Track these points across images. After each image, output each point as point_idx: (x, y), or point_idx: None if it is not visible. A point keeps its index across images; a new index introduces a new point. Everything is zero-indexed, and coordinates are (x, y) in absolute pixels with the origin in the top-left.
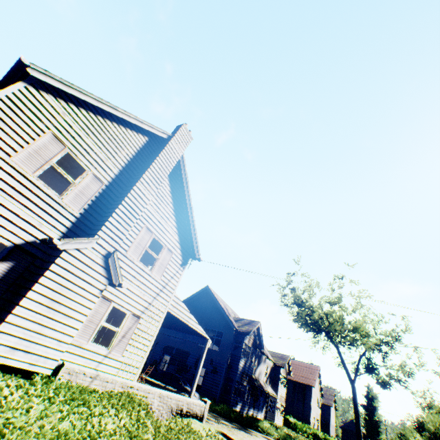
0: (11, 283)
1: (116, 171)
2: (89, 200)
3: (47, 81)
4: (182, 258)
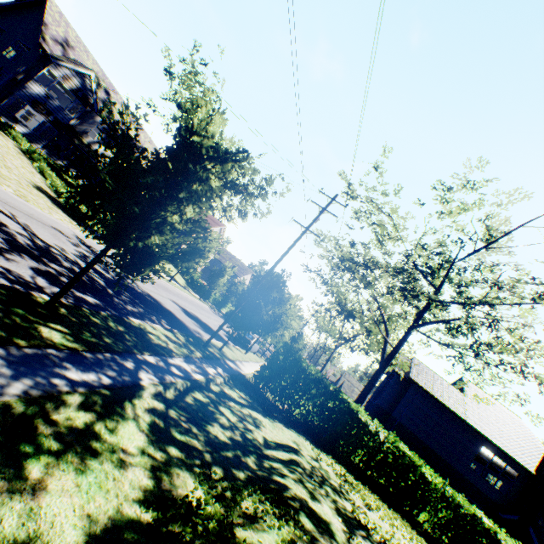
0: None
1: None
2: None
3: None
4: None
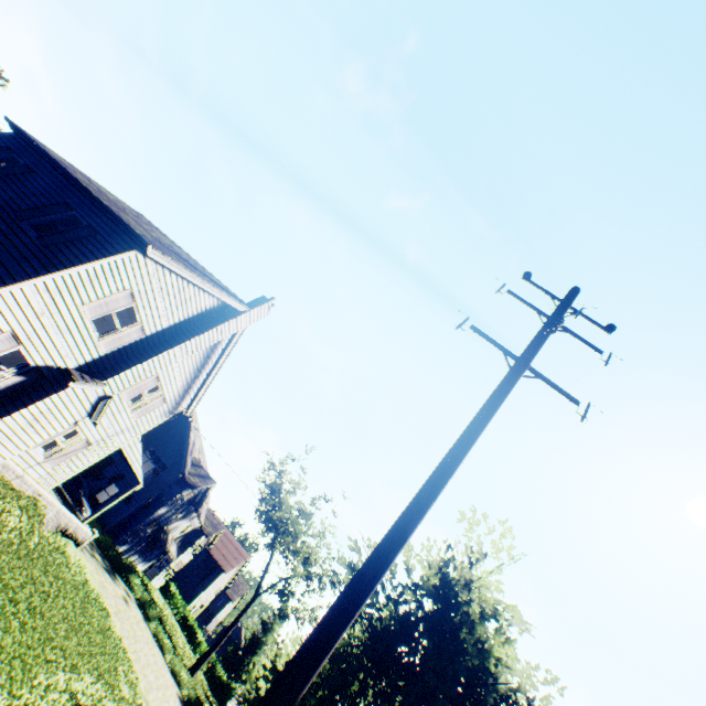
0: (14, 391)
1: (166, 326)
2: (122, 345)
3: (158, 260)
4: (173, 408)
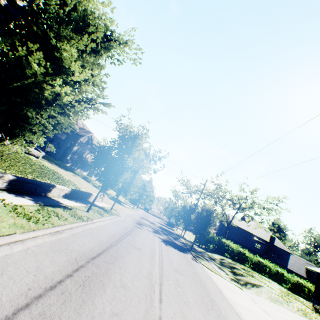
0: None
1: None
2: None
3: None
4: None
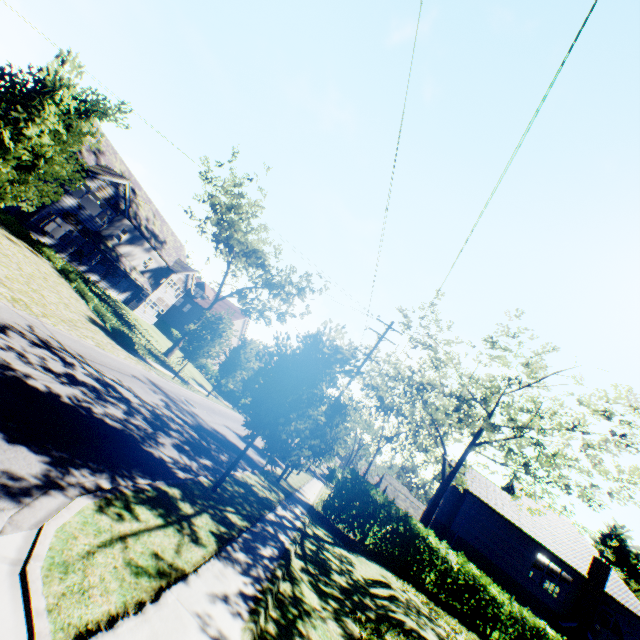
0: None
1: None
2: None
3: None
4: None
